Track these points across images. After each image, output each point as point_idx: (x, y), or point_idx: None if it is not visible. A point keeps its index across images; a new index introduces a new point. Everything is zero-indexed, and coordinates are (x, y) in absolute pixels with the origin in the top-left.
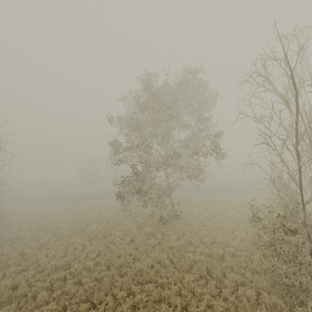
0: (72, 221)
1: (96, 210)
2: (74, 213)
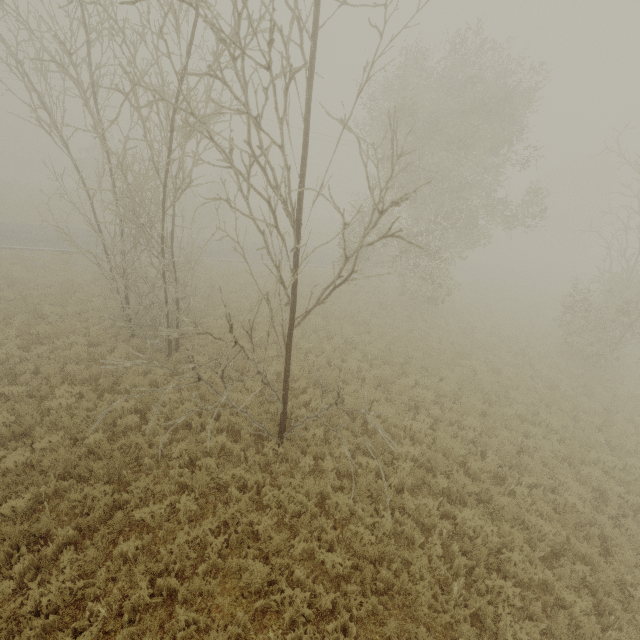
0: (233, 291)
1: (260, 277)
2: (213, 277)
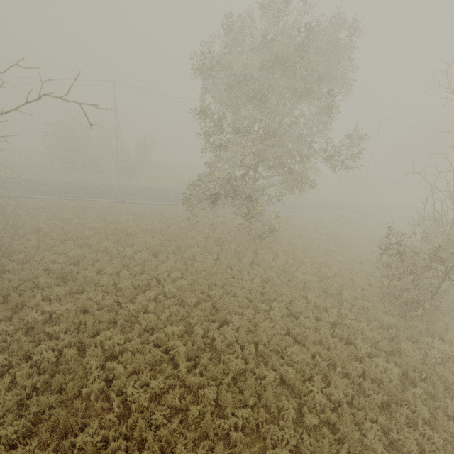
0: (97, 227)
1: (130, 215)
2: (90, 215)
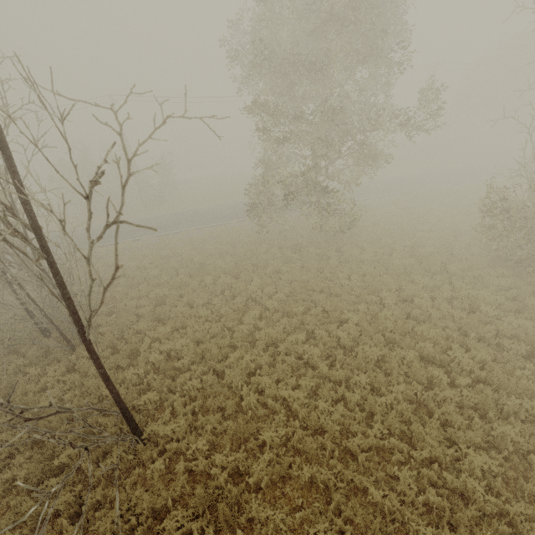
0: (159, 265)
1: (186, 245)
2: (144, 255)
